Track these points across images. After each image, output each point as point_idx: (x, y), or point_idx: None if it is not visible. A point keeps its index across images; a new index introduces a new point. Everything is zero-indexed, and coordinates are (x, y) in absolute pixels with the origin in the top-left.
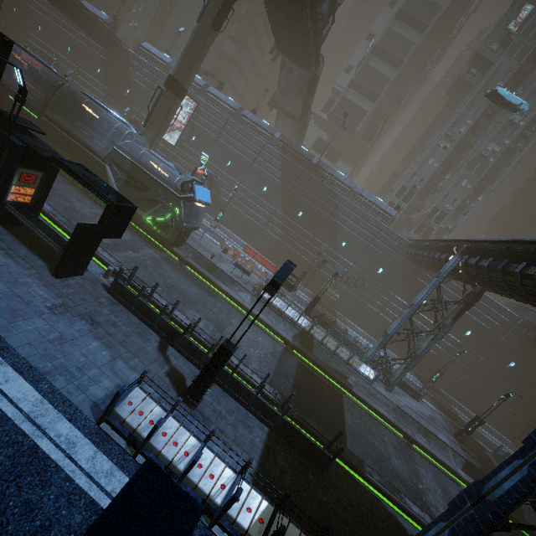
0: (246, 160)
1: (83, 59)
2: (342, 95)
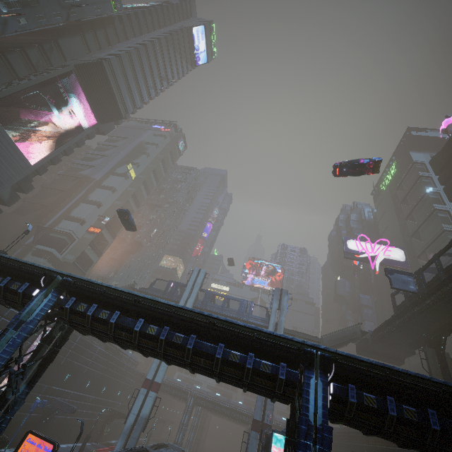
0: (83, 367)
1: None
2: (83, 249)
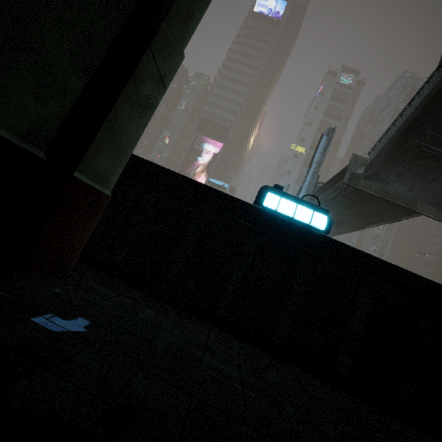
0: None
1: None
2: None
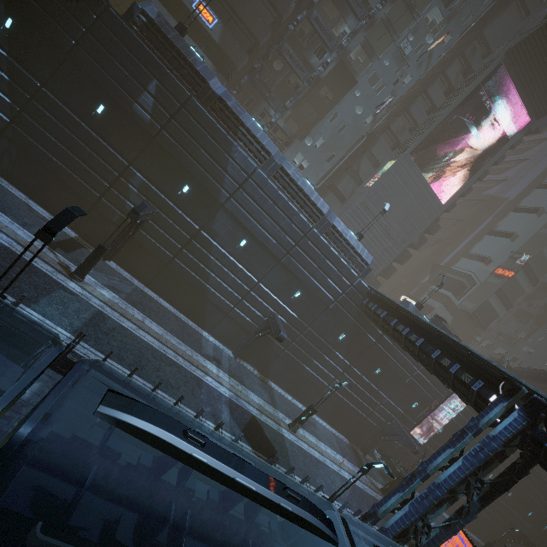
0: None
1: (317, 314)
2: (486, 297)
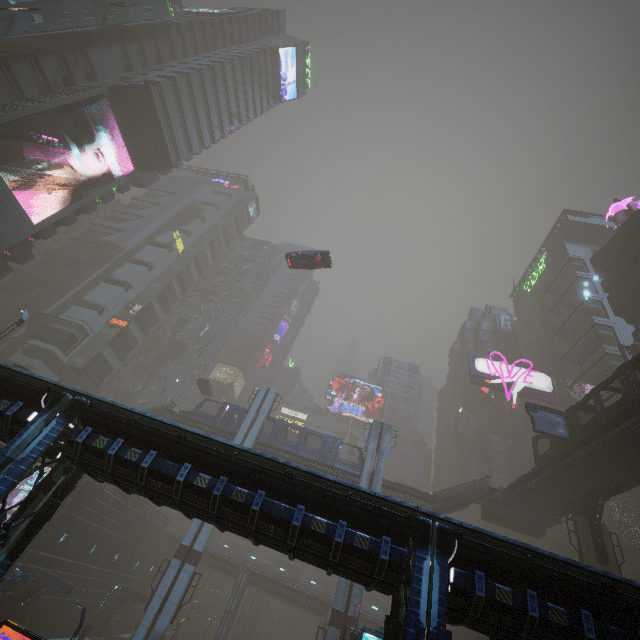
0: (88, 524)
1: None
2: (100, 349)
